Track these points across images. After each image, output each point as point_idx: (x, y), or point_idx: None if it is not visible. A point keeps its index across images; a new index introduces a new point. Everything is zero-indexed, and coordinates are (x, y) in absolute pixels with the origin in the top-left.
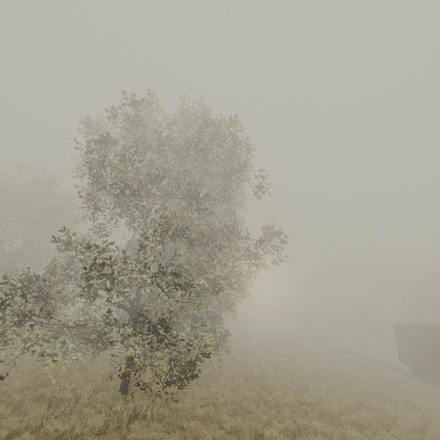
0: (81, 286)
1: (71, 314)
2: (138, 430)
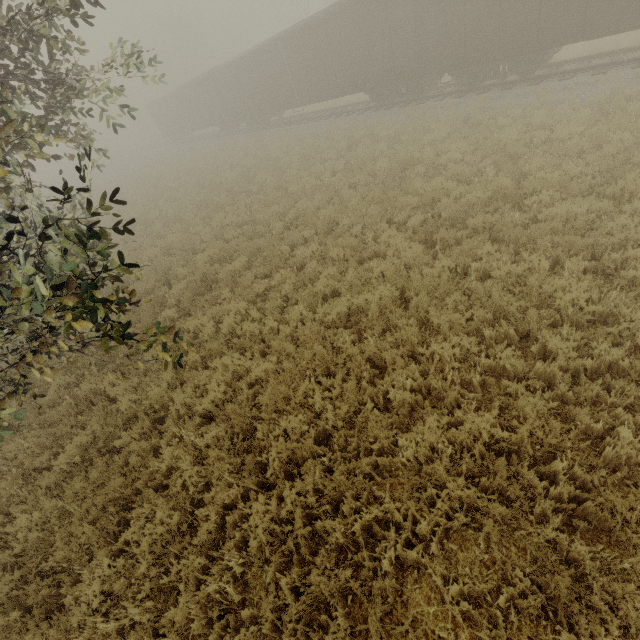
0: None
1: None
2: None
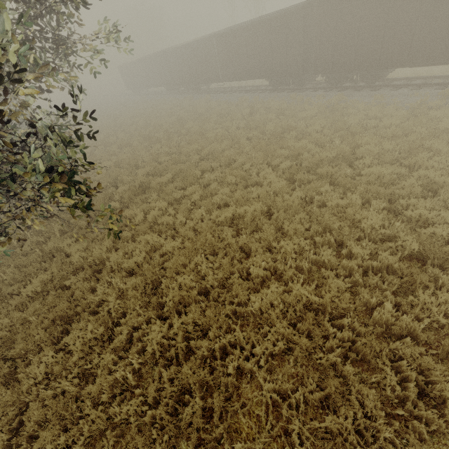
0: None
1: None
2: None
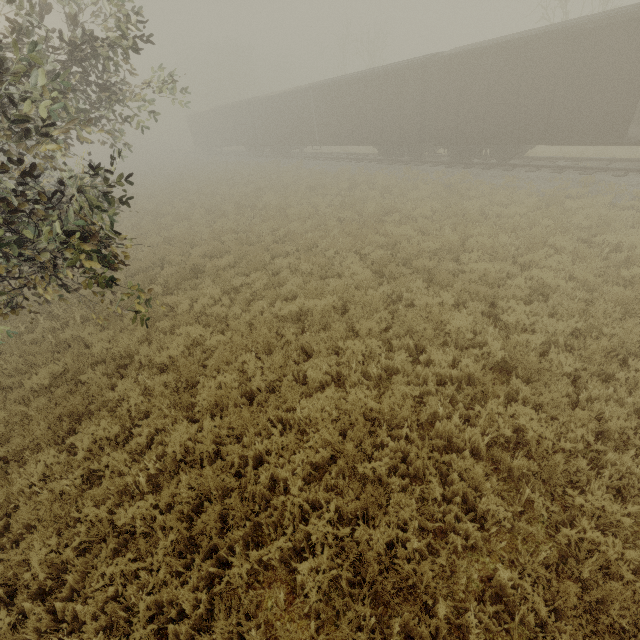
0: None
1: None
2: None
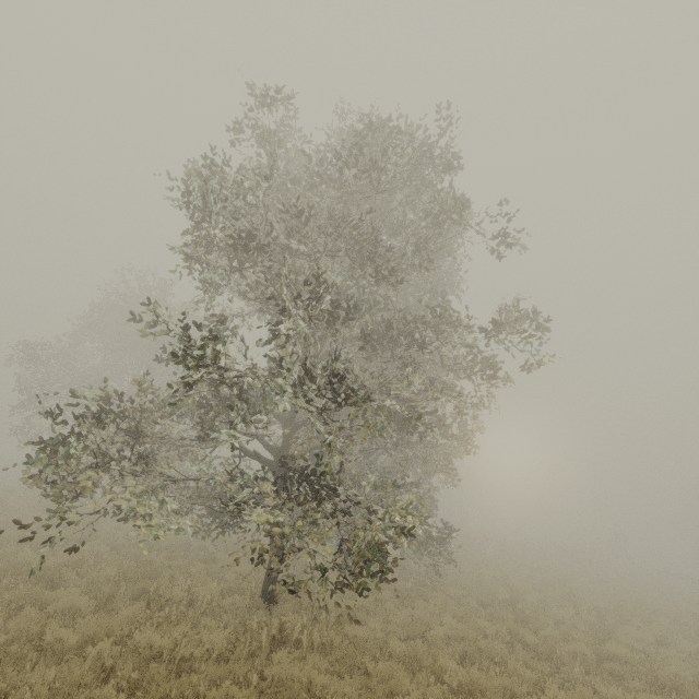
0: (170, 389)
1: (204, 490)
2: (286, 665)
